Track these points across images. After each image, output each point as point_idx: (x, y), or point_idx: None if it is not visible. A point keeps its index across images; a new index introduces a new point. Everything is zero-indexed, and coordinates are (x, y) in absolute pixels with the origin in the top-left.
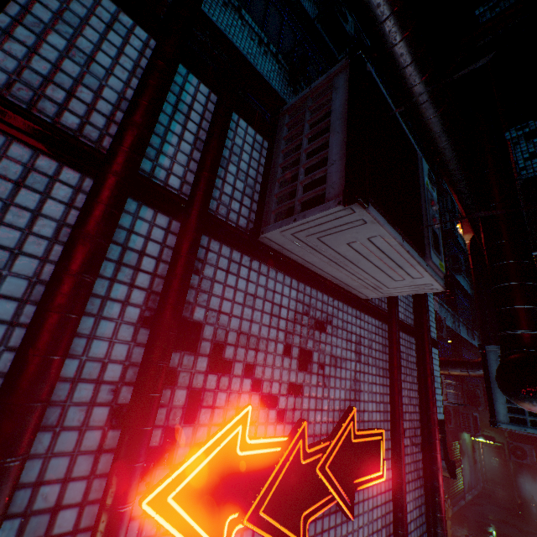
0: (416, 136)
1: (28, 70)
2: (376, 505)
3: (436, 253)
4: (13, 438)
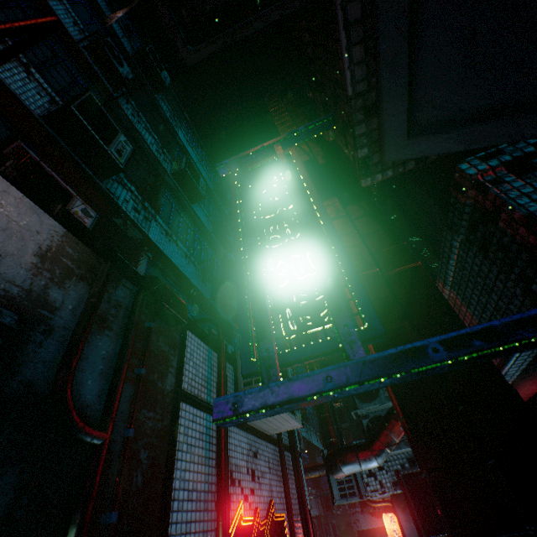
0: None
1: (189, 378)
2: None
3: (298, 411)
4: (227, 499)
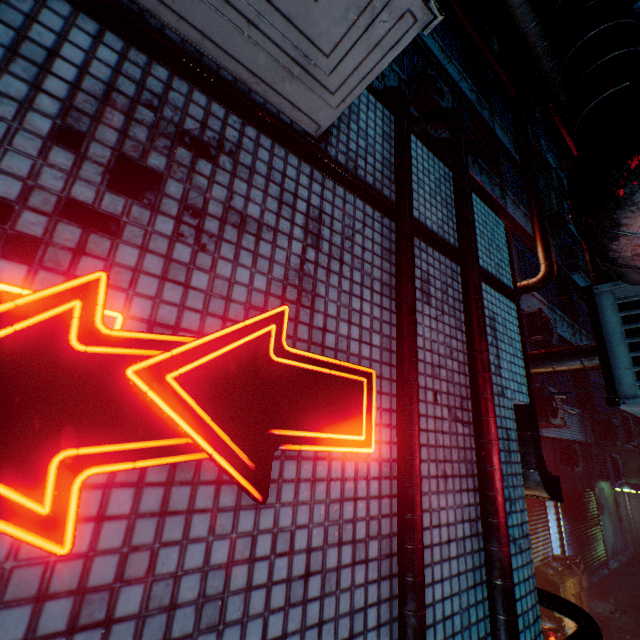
0: (500, 94)
1: None
2: (353, 496)
3: None
4: None
